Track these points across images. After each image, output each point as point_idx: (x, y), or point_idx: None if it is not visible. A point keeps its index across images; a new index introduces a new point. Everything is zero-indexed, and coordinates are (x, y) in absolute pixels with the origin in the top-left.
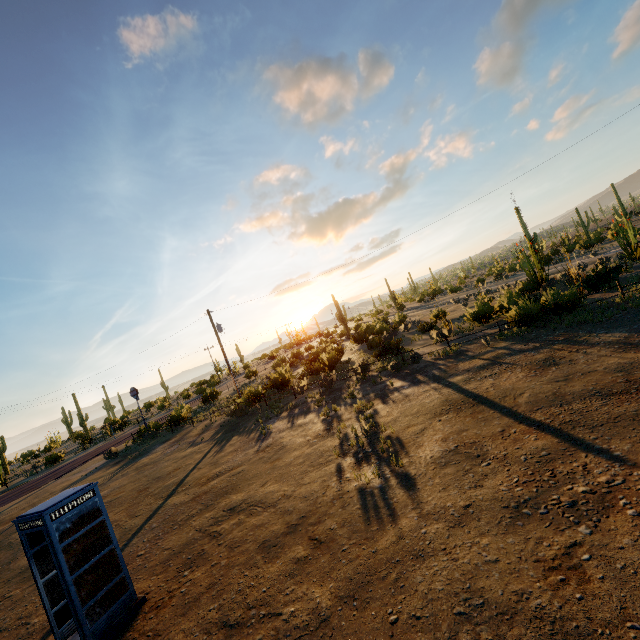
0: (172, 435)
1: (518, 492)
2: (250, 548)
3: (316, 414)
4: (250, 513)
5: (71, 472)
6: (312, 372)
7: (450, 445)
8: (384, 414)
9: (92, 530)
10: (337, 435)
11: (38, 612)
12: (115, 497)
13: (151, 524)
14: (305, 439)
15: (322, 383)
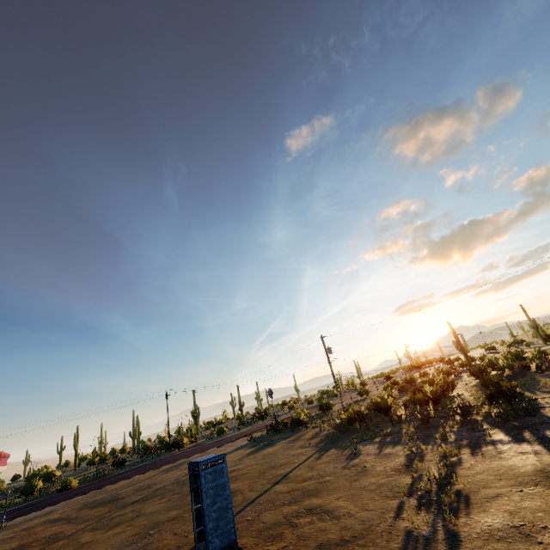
0: (291, 434)
1: None
2: (310, 544)
3: (403, 447)
4: (320, 517)
5: (228, 444)
6: (414, 402)
7: (515, 520)
8: (466, 466)
9: (220, 484)
10: (410, 473)
11: (193, 532)
12: (246, 472)
13: (259, 500)
14: (384, 469)
15: (417, 416)
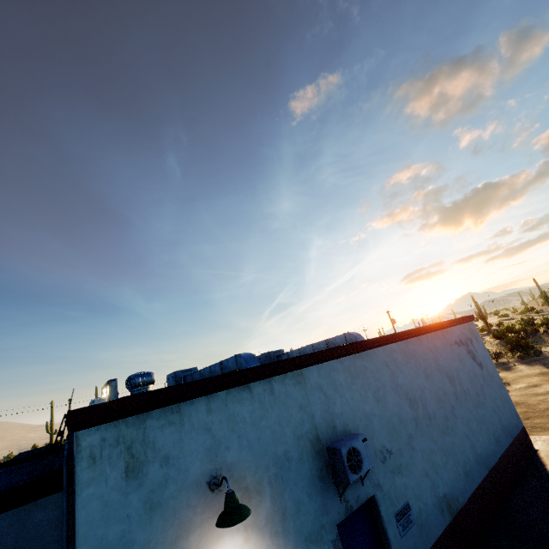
0: None
1: (543, 392)
2: None
3: None
4: None
5: None
6: None
7: (529, 384)
8: (504, 376)
9: None
10: None
11: None
12: None
13: None
14: None
15: None
